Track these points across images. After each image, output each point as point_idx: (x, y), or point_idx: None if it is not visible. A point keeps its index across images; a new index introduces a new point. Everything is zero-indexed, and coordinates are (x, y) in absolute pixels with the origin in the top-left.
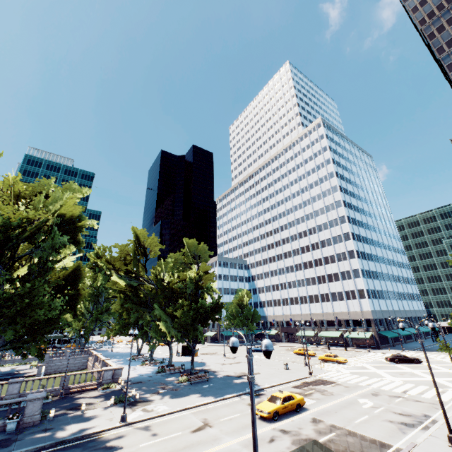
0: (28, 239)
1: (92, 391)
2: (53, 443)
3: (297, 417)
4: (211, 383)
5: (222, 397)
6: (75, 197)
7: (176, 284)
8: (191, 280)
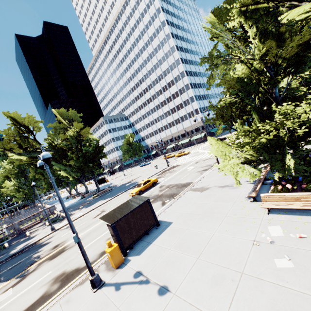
0: None
1: (39, 224)
2: (7, 258)
3: (153, 188)
4: (112, 192)
5: (115, 196)
6: None
7: (62, 145)
8: (72, 138)
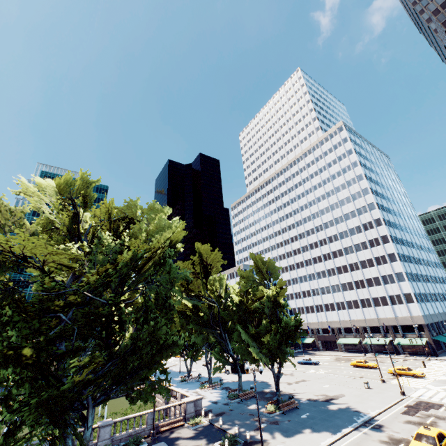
0: (138, 271)
1: (181, 428)
2: None
3: None
4: (306, 412)
5: (340, 432)
6: (158, 219)
7: (255, 304)
8: (268, 299)
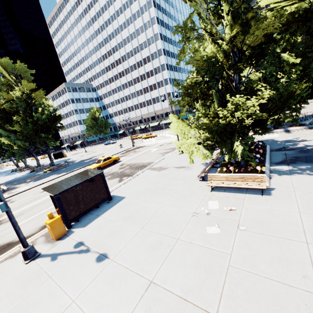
0: None
1: None
2: None
3: (113, 166)
4: (68, 167)
5: (71, 171)
6: None
7: (5, 105)
8: (19, 99)
